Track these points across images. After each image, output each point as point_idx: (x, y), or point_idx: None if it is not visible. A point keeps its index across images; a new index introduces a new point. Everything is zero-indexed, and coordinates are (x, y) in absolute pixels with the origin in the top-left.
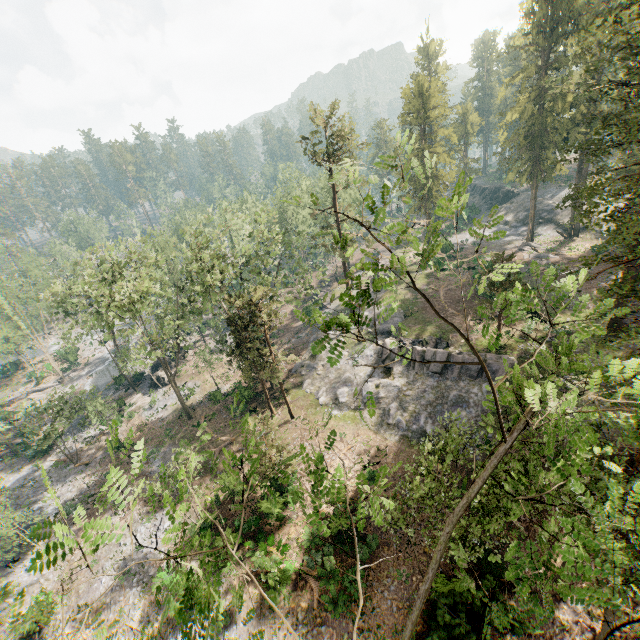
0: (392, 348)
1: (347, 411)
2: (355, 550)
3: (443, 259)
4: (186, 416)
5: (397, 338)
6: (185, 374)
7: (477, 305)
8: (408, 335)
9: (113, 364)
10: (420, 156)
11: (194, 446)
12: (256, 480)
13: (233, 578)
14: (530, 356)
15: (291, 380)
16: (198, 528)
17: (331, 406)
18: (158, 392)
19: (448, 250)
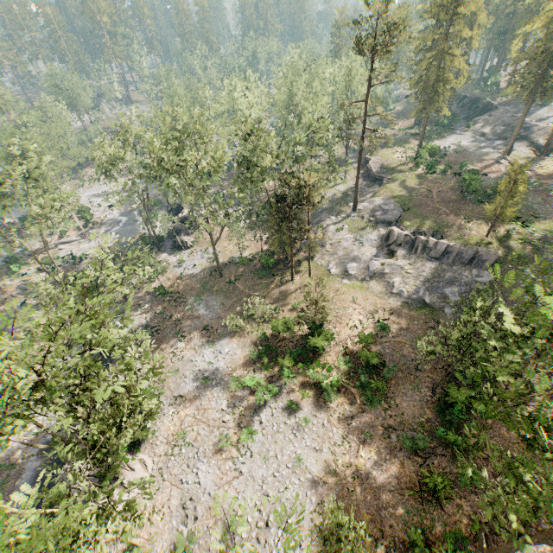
0: (399, 235)
1: (355, 281)
2: (383, 372)
3: (436, 163)
4: (216, 274)
5: (399, 228)
6: (203, 241)
7: (467, 207)
8: (409, 226)
9: (128, 226)
10: (439, 57)
11: (231, 298)
12: (295, 324)
13: (291, 385)
14: (512, 252)
15: (302, 254)
16: (257, 353)
17: (341, 276)
18: (182, 253)
19: (436, 155)
